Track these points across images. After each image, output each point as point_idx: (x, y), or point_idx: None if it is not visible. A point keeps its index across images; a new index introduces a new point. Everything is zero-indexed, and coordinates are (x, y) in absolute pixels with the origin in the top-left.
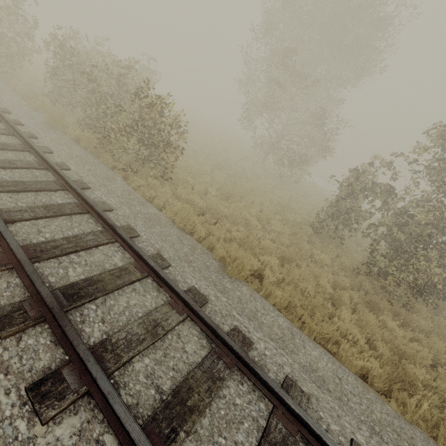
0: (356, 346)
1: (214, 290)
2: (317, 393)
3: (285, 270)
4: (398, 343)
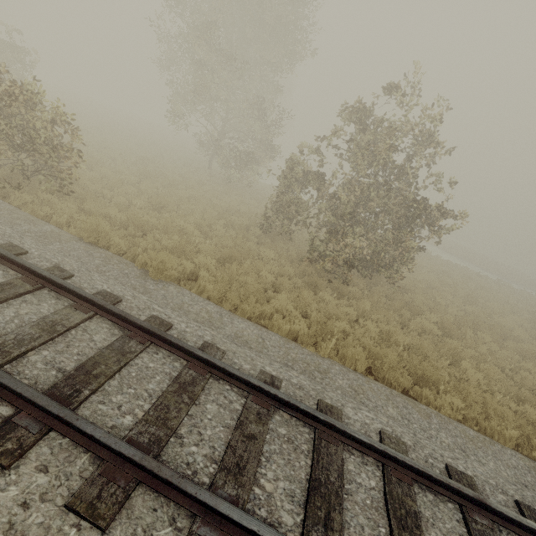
0: (291, 318)
1: (132, 292)
2: (235, 349)
3: (225, 269)
4: (329, 308)
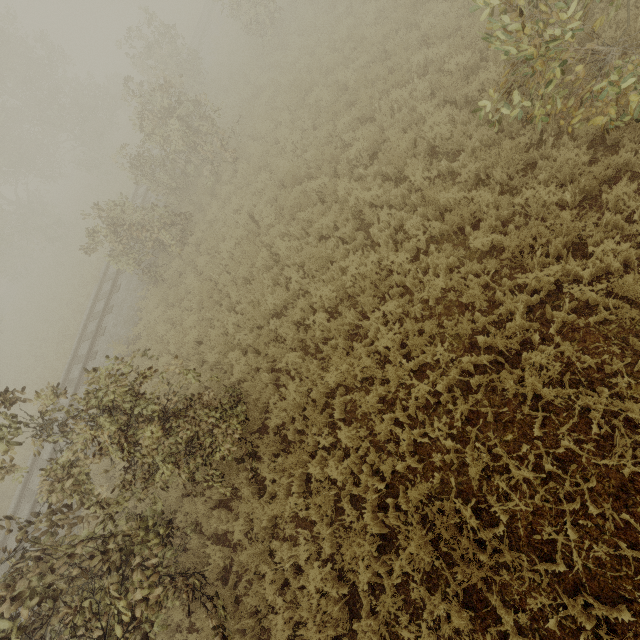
0: None
1: None
2: None
3: None
4: None
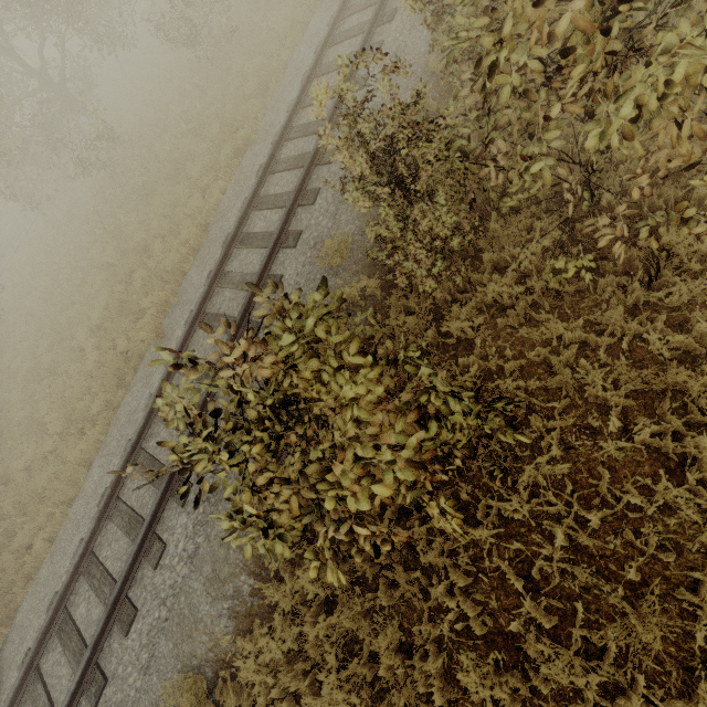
0: None
1: None
2: None
3: None
4: None
